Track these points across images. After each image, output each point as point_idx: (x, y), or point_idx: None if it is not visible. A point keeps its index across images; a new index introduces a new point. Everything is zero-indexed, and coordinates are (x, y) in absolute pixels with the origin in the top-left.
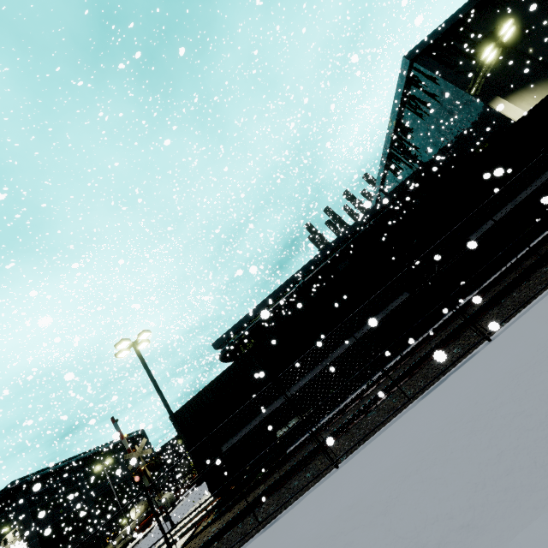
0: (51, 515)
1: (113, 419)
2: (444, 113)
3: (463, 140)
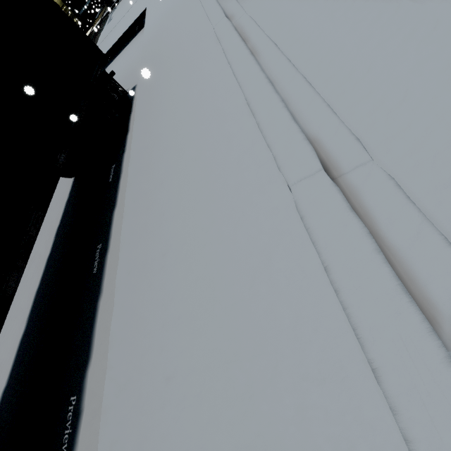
0: None
1: None
2: None
3: None
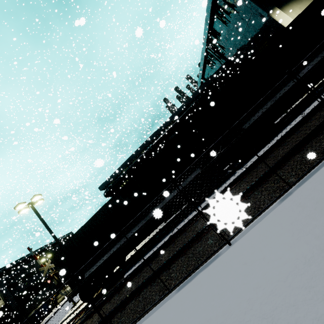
0: (20, 286)
1: (29, 248)
2: (240, 20)
3: (252, 42)
